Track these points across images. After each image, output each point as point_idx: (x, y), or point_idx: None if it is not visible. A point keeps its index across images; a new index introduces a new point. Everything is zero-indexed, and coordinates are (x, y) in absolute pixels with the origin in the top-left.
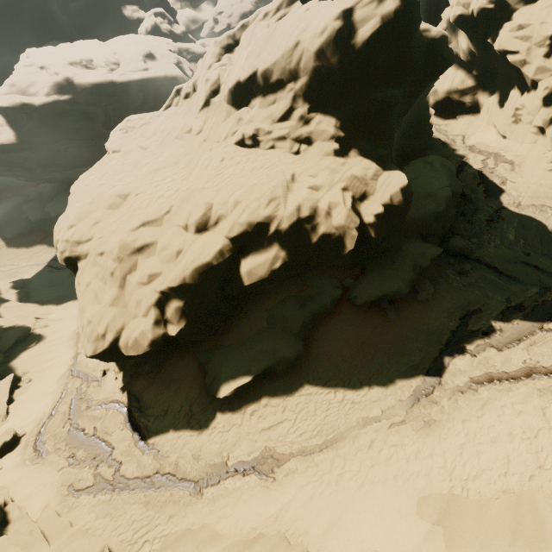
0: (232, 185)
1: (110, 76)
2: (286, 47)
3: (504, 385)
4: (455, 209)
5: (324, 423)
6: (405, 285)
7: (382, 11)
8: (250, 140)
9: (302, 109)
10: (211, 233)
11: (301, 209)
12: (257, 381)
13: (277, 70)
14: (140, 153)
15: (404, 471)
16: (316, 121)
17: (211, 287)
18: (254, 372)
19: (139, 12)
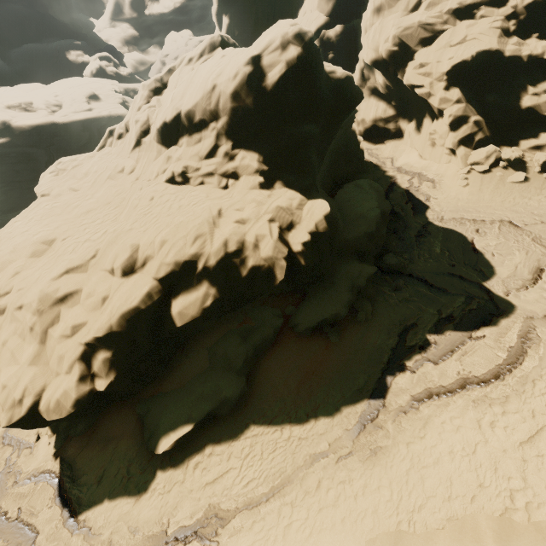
0: (158, 224)
1: (51, 117)
2: (205, 90)
3: (443, 399)
4: (388, 227)
5: (271, 467)
6: (344, 308)
7: (286, 57)
8: (180, 177)
9: (226, 147)
10: (139, 275)
11: (228, 243)
12: (200, 428)
13: (198, 111)
14: (70, 196)
15: (352, 511)
16: (240, 156)
17: (142, 332)
18: (196, 418)
19: (83, 56)
